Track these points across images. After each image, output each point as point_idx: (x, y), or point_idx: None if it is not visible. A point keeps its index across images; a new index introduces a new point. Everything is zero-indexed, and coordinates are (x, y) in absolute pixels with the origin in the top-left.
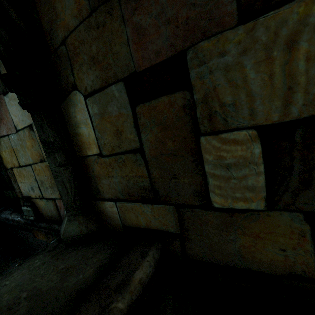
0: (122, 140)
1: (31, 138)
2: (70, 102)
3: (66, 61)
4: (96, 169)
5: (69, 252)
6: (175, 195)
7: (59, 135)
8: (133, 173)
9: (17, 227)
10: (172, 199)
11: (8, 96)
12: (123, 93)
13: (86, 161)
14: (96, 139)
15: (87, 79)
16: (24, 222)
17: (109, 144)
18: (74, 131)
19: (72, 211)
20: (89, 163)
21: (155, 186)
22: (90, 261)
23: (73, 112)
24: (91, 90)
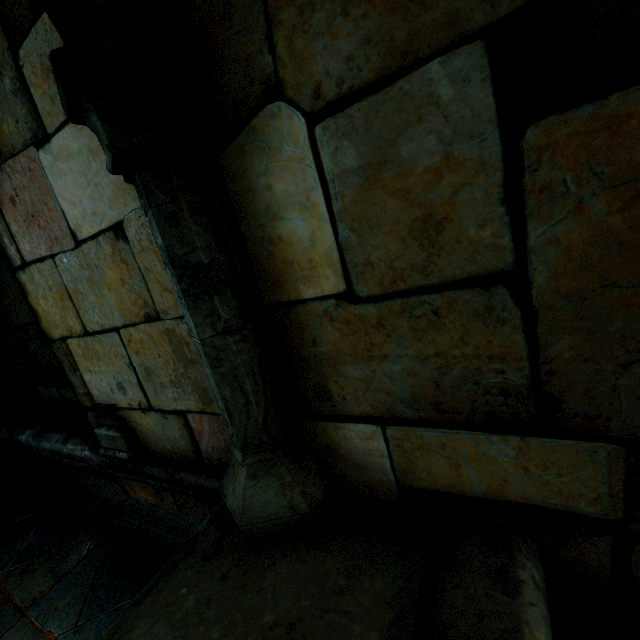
0: (440, 248)
1: (118, 259)
2: (254, 142)
3: (248, 3)
4: (327, 338)
5: (269, 566)
6: (635, 413)
7: (221, 243)
8: (467, 349)
9: (80, 468)
10: (614, 424)
11: (51, 150)
12: (474, 86)
13: (294, 315)
14: (337, 251)
15: (328, 55)
16: (100, 461)
17: (386, 265)
18: (260, 231)
19: (258, 453)
20: (305, 320)
21: (549, 387)
22: (352, 602)
23: (260, 174)
24: (338, 92)
